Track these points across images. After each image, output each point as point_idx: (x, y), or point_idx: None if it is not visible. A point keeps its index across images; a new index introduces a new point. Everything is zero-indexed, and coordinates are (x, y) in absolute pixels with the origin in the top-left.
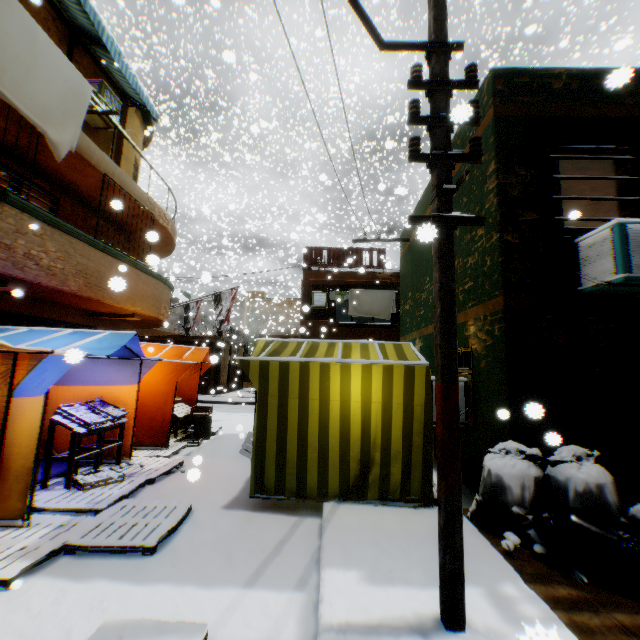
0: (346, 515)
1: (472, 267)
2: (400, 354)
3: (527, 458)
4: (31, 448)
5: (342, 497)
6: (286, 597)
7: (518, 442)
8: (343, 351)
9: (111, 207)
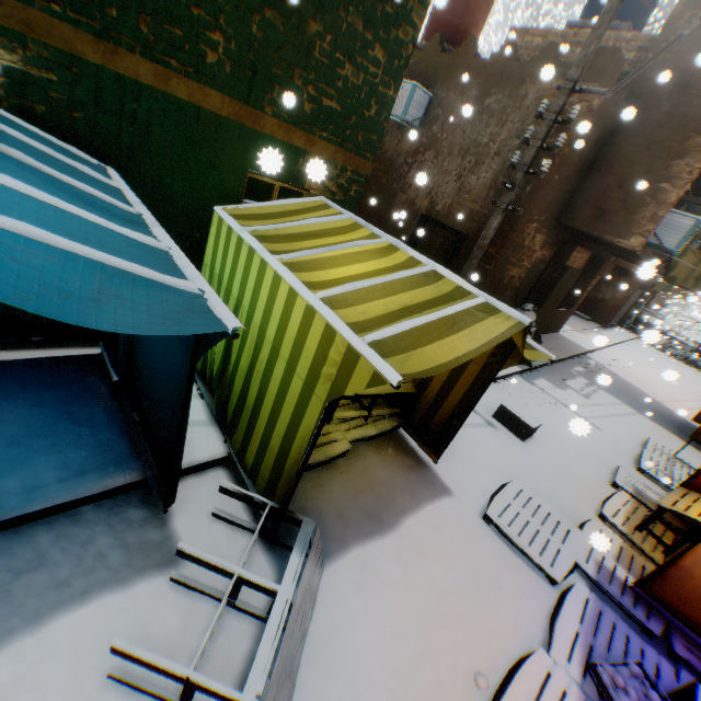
0: None
1: (349, 88)
2: None
3: None
4: (700, 554)
5: None
6: None
7: None
8: None
9: None
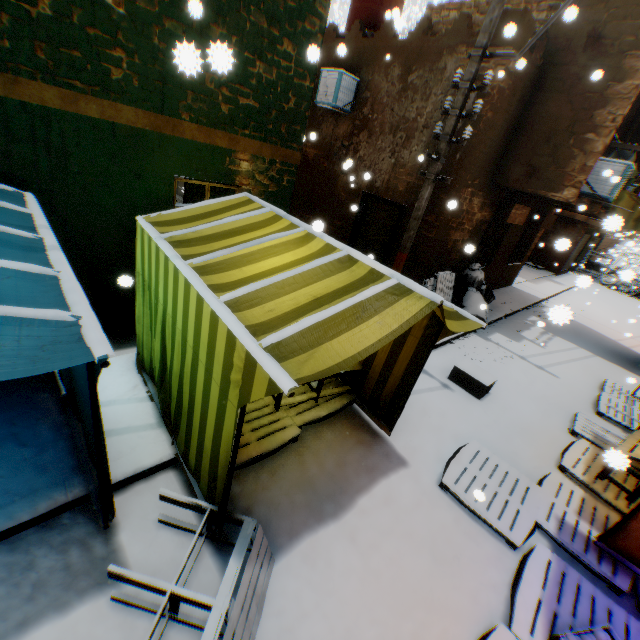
0: None
1: (263, 84)
2: None
3: None
4: None
5: None
6: None
7: None
8: None
9: None
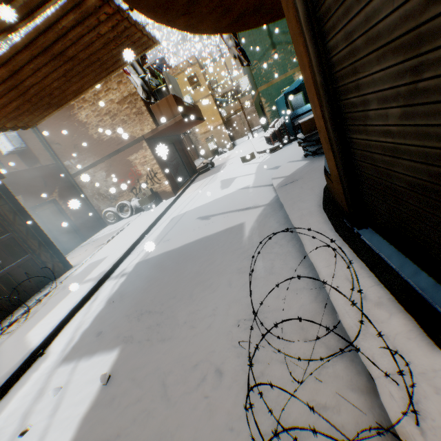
0: None
1: None
2: None
3: None
4: None
5: None
6: None
7: None
8: None
9: None
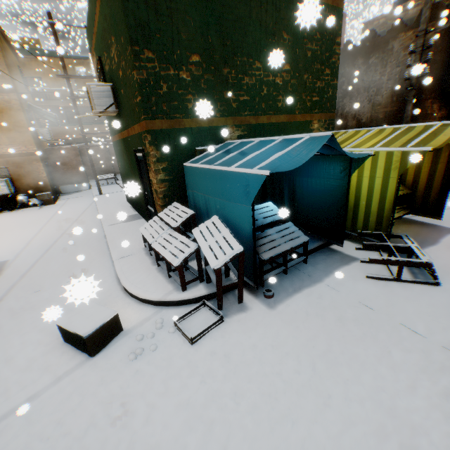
0: None
1: (320, 89)
2: None
3: None
4: None
5: None
6: None
7: None
8: None
9: None
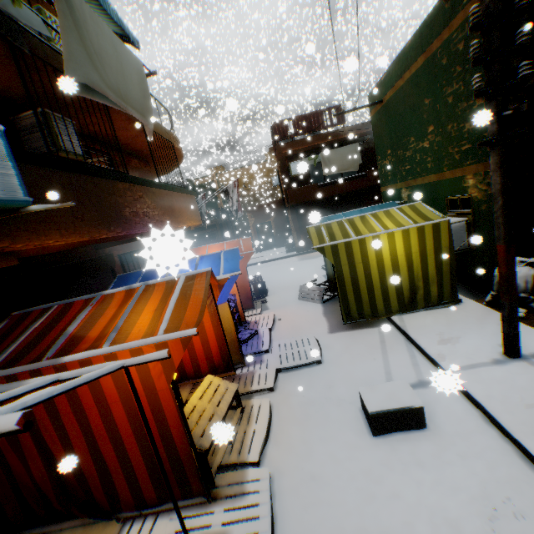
0: (411, 321)
1: (469, 132)
2: (419, 214)
3: (525, 264)
4: (230, 330)
5: (400, 311)
6: (411, 364)
7: (516, 255)
8: (378, 222)
9: (140, 147)
